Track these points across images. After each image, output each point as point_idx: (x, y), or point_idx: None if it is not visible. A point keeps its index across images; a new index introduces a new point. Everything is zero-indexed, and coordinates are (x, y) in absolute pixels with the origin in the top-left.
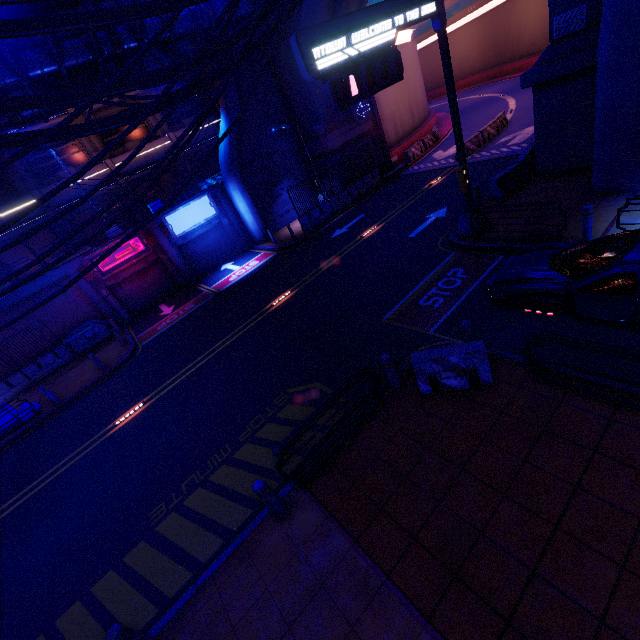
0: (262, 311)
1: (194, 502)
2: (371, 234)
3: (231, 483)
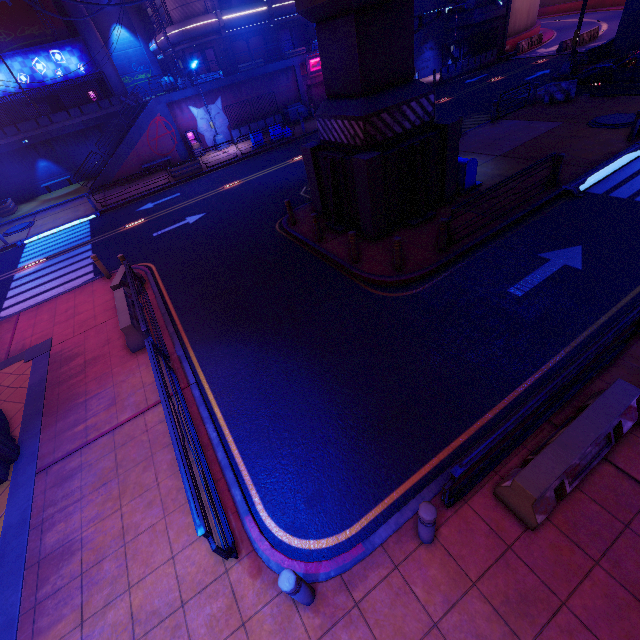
0: None
1: None
2: (497, 80)
3: None
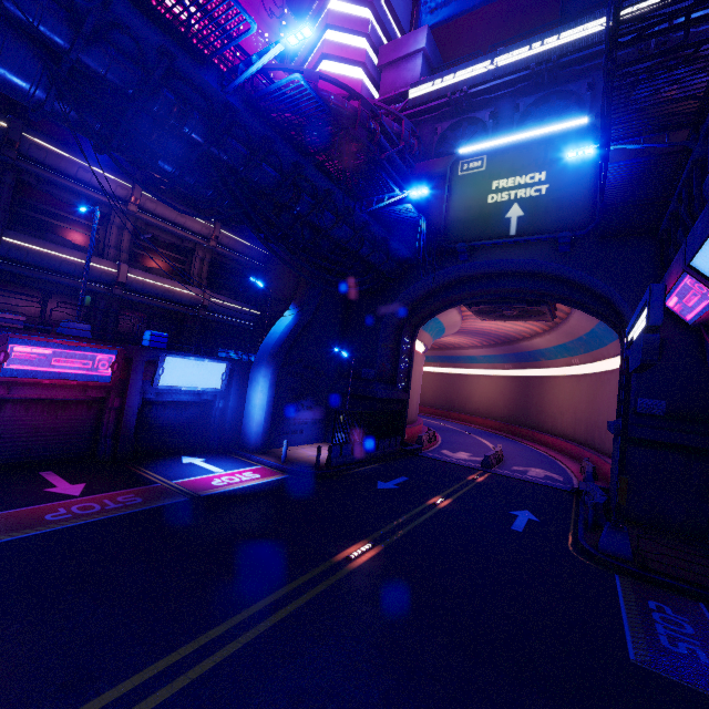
0: (332, 562)
1: None
2: (446, 505)
3: None
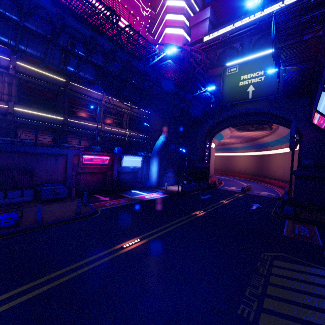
0: (191, 215)
1: (274, 307)
2: (226, 202)
3: (292, 297)
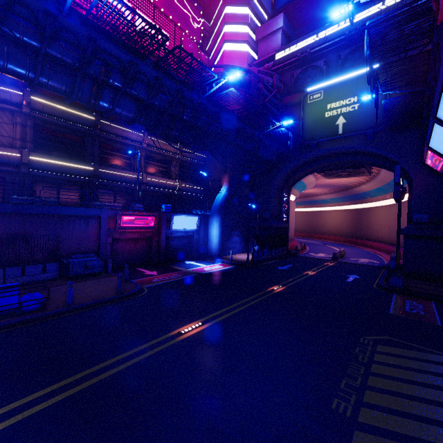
0: (267, 291)
1: (377, 400)
2: (313, 274)
3: (400, 389)
